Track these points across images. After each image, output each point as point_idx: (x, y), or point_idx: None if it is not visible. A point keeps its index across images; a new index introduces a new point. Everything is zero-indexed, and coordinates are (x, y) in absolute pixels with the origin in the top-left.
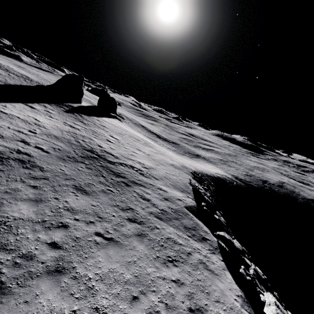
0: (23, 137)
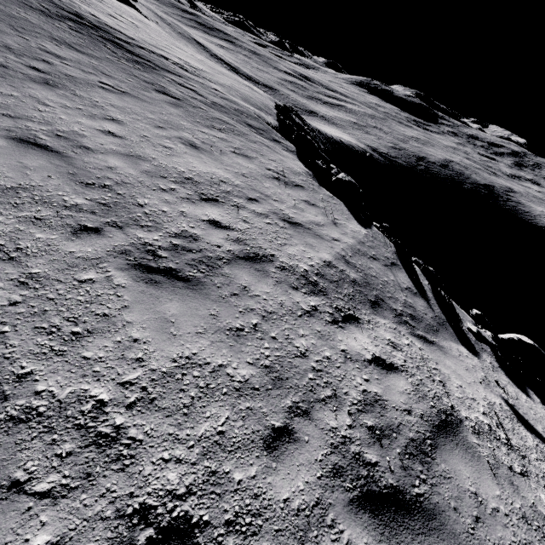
0: None
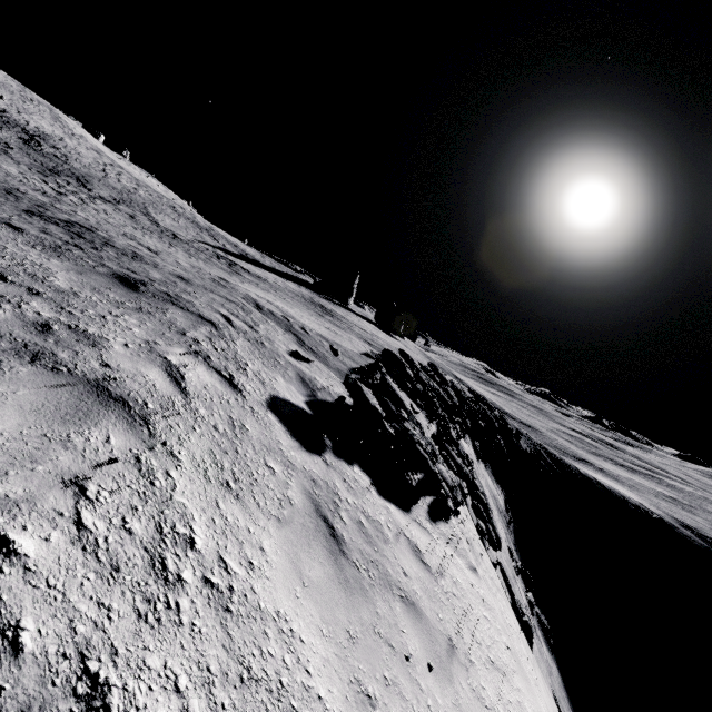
0: (267, 277)
